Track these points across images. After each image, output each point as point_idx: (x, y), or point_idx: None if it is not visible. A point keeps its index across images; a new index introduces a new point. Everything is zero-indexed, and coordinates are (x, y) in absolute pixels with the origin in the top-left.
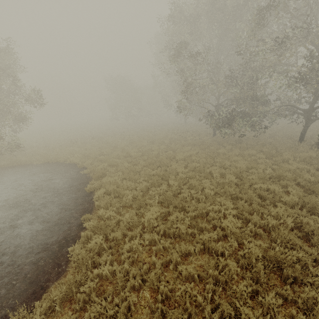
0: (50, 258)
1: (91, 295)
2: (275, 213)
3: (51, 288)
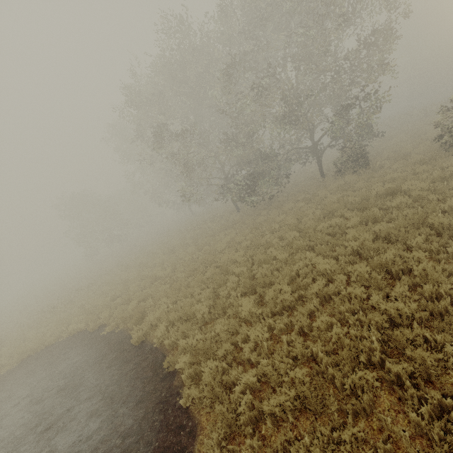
0: (162, 432)
1: (256, 406)
2: (352, 237)
3: (196, 451)
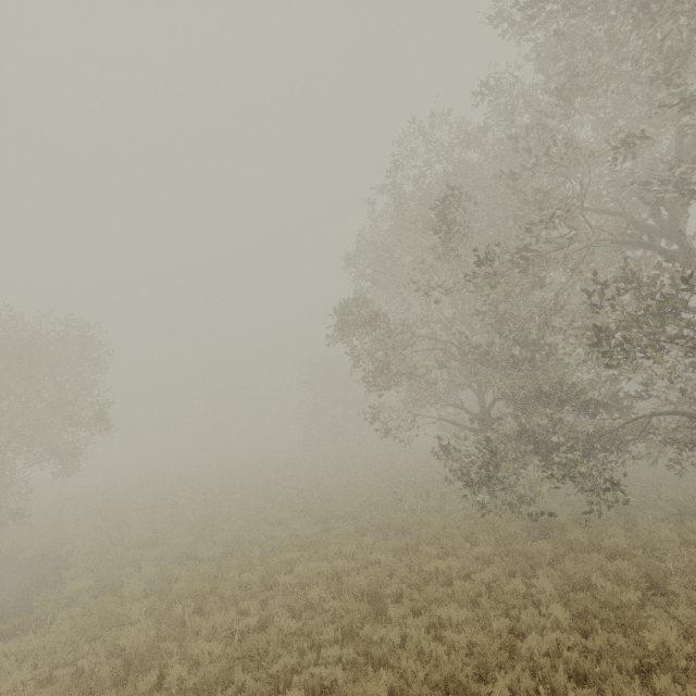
0: None
1: None
2: None
3: None
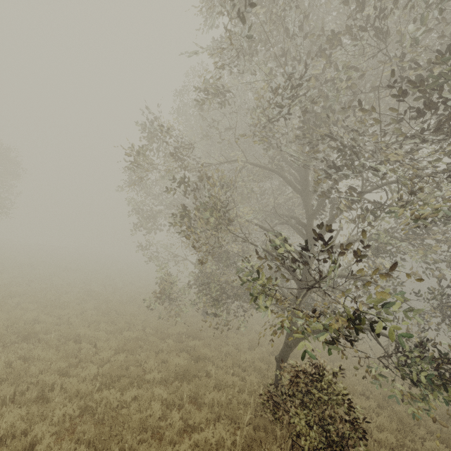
0: None
1: None
2: None
3: None
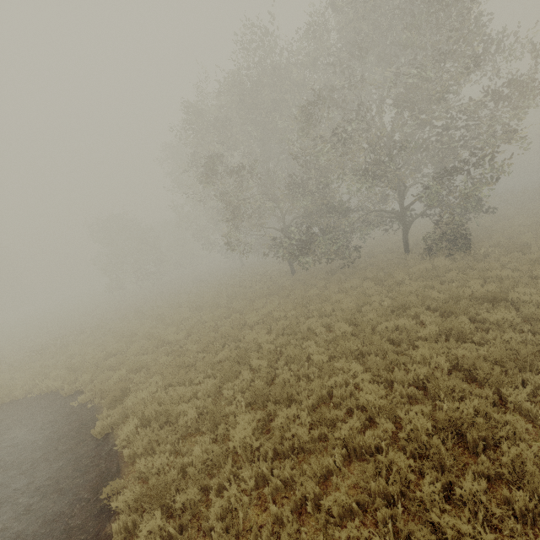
0: None
1: None
2: (421, 357)
3: None
